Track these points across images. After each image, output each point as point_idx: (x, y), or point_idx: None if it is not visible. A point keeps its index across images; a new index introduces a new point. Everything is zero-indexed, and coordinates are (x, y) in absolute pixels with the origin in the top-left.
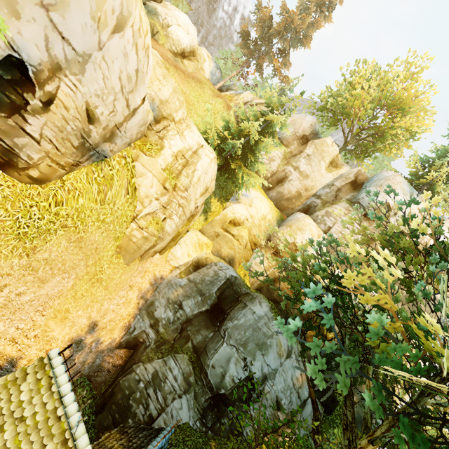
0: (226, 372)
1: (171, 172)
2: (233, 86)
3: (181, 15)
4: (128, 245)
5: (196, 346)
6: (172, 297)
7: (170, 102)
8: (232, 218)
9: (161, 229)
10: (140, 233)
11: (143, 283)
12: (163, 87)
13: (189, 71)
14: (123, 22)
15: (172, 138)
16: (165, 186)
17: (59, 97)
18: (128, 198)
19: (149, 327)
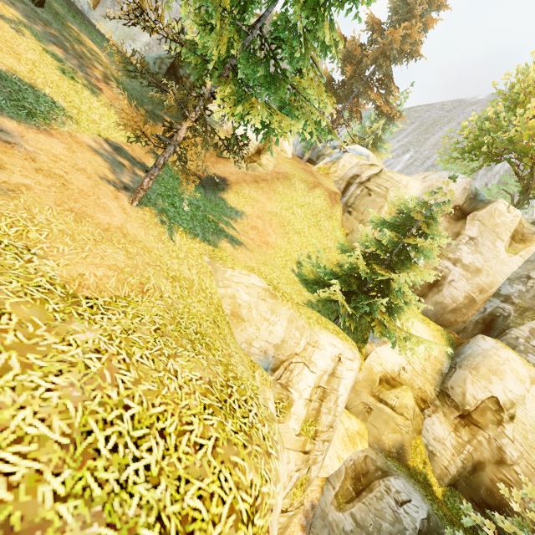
0: None
1: (307, 419)
2: (325, 149)
3: None
4: None
5: None
6: None
7: (287, 340)
8: (382, 373)
9: (306, 482)
10: (285, 517)
11: (293, 533)
12: (273, 326)
13: (271, 169)
14: None
15: (300, 378)
16: (306, 450)
17: None
18: None
19: None
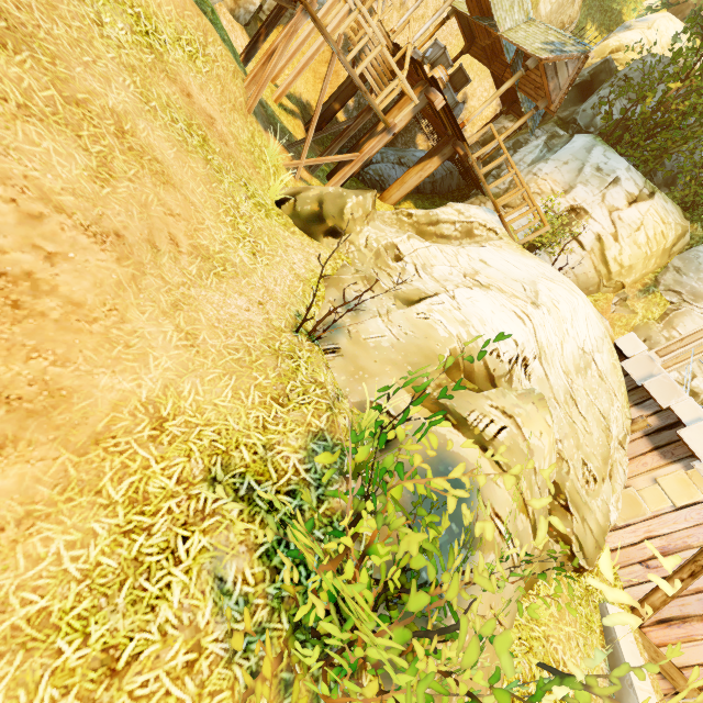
0: (598, 112)
1: None
2: None
3: None
4: None
5: (561, 118)
6: None
7: None
8: (615, 47)
9: (534, 7)
10: None
11: None
12: None
13: None
14: None
15: None
16: None
17: None
18: None
19: (508, 122)
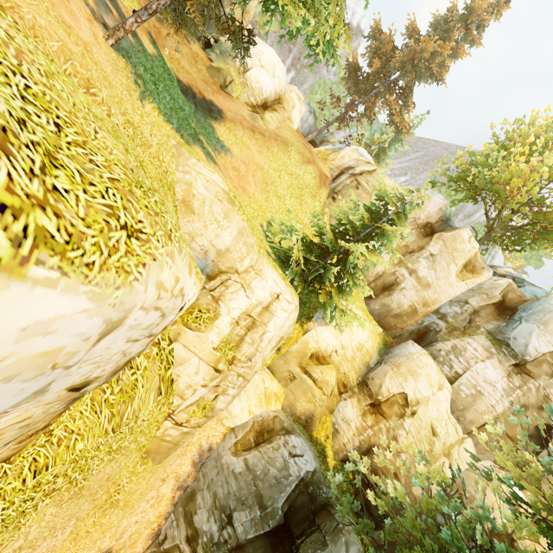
0: None
1: (228, 341)
2: (331, 137)
3: (266, 50)
4: (160, 446)
5: None
6: (220, 494)
7: (232, 251)
8: (315, 350)
9: (209, 409)
10: (178, 430)
11: (183, 465)
12: (222, 231)
13: (271, 129)
14: (116, 322)
15: (233, 297)
16: (218, 368)
17: (2, 426)
18: (160, 400)
19: (185, 541)
